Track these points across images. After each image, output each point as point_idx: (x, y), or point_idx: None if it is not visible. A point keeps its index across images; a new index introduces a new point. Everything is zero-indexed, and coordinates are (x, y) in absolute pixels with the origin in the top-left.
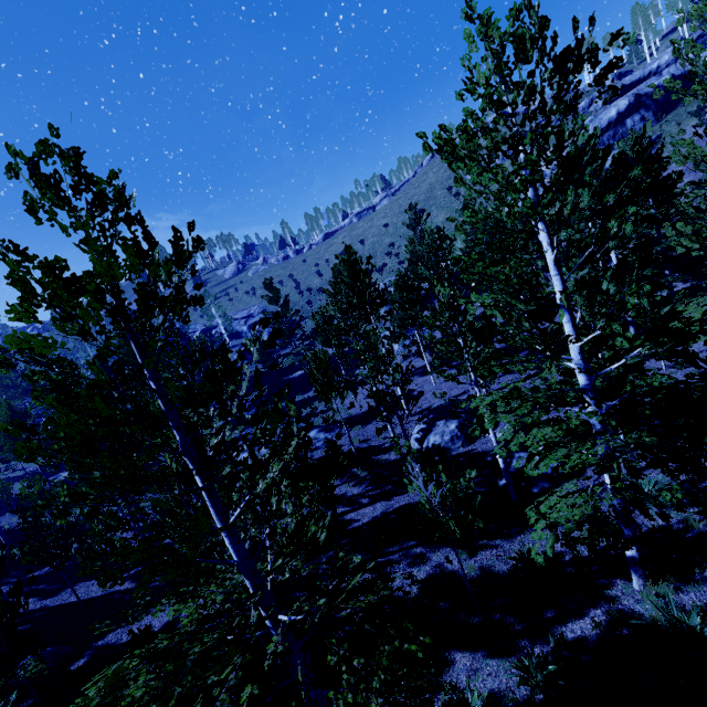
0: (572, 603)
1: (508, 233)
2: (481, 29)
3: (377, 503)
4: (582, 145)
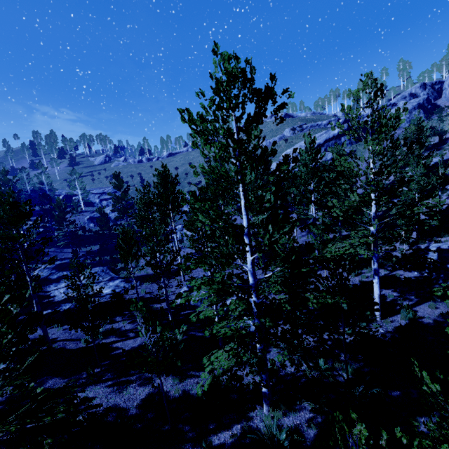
0: (227, 419)
1: (233, 183)
2: (220, 61)
3: (138, 337)
4: (254, 144)
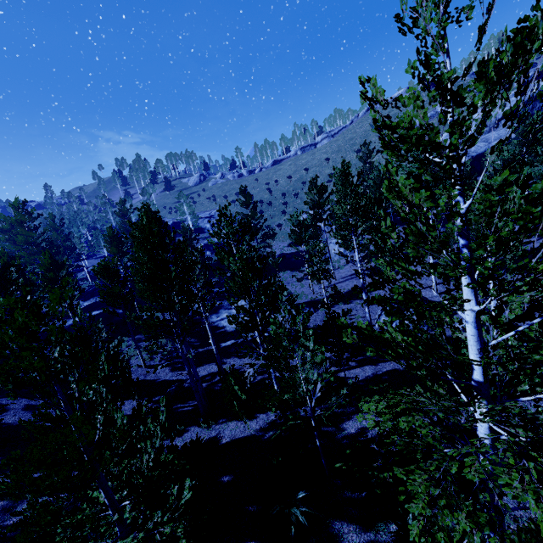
0: None
1: None
2: None
3: (365, 366)
4: None
